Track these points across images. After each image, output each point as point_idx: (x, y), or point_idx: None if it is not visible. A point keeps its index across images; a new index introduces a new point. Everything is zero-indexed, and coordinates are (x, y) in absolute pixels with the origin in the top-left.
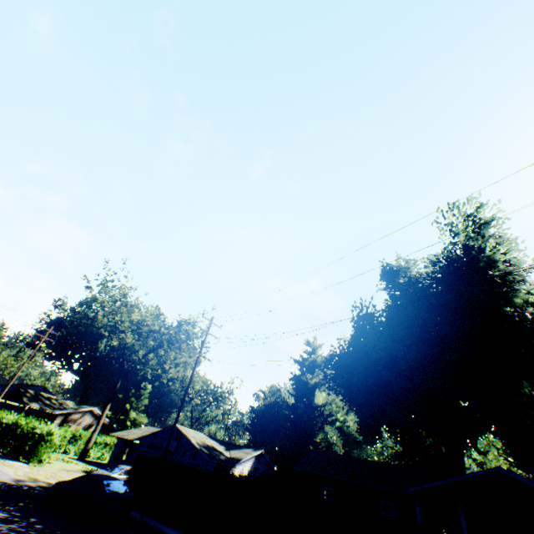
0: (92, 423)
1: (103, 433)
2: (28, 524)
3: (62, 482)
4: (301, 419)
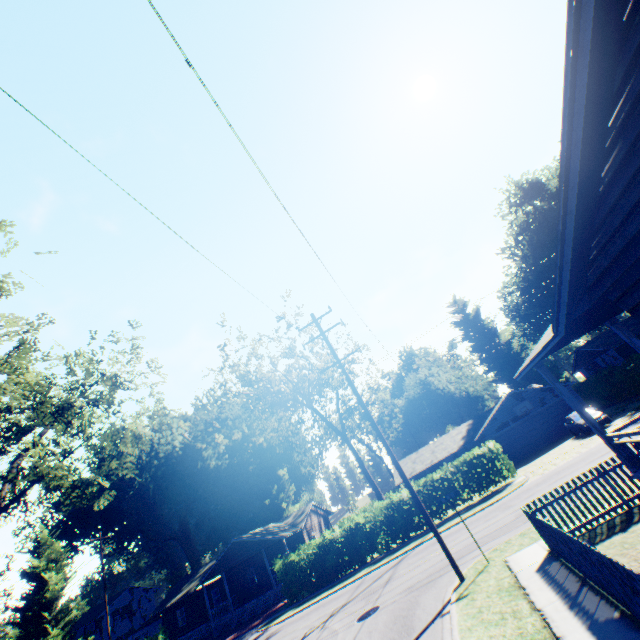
0: (318, 521)
1: (328, 525)
2: None
3: None
4: (514, 354)
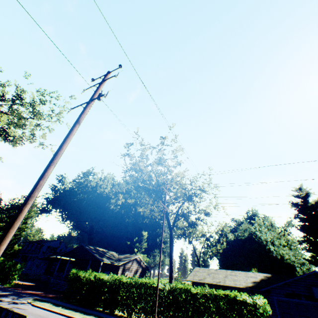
0: (137, 268)
1: (143, 275)
2: None
3: None
4: None
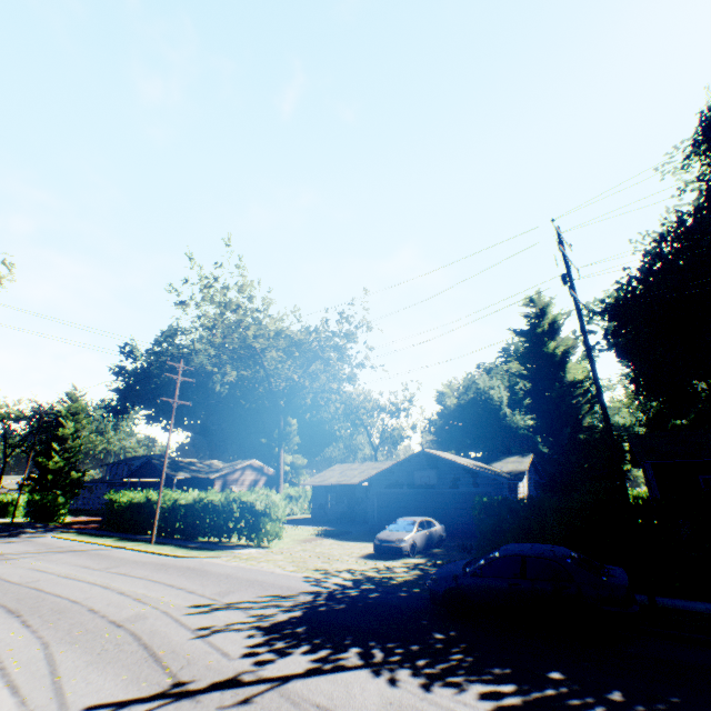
0: (256, 479)
1: (272, 487)
2: (600, 702)
3: (460, 578)
4: (561, 404)
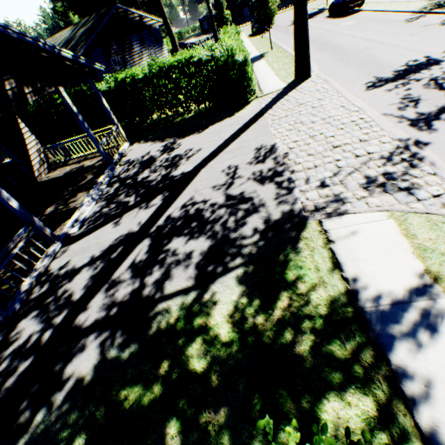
0: None
1: None
2: None
3: None
4: None
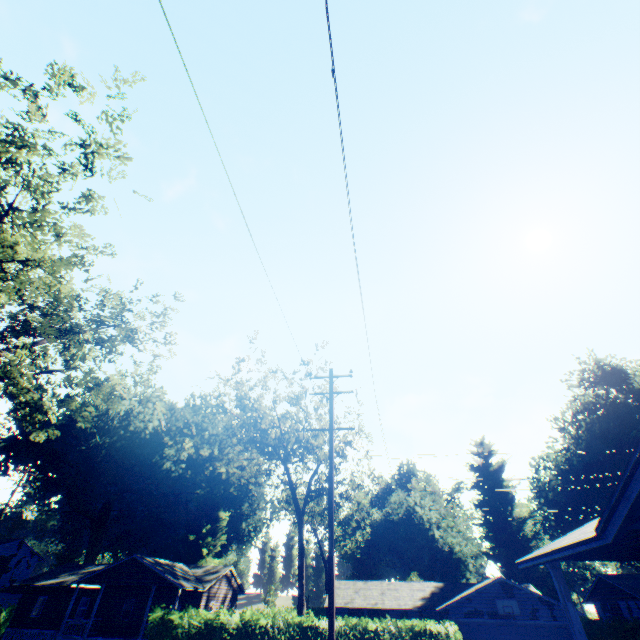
0: (226, 592)
1: (233, 604)
2: None
3: None
4: (522, 537)
